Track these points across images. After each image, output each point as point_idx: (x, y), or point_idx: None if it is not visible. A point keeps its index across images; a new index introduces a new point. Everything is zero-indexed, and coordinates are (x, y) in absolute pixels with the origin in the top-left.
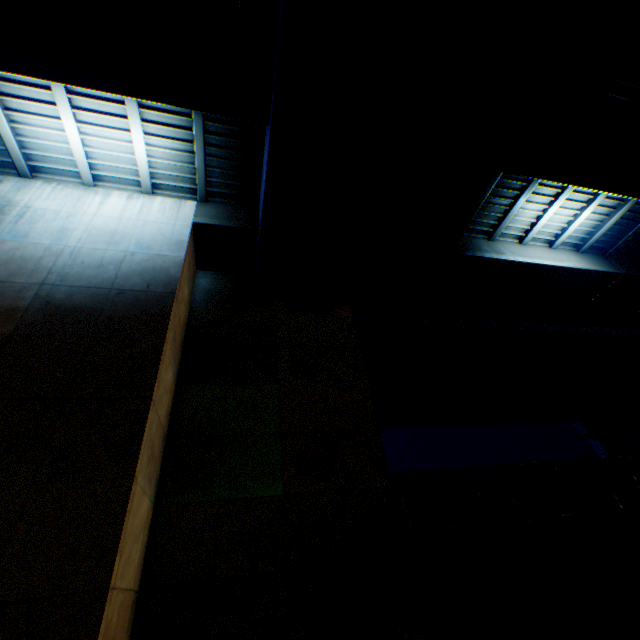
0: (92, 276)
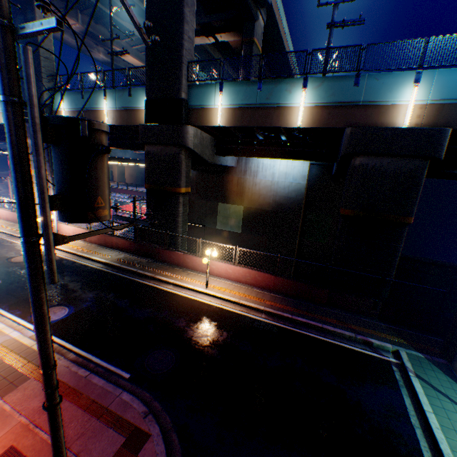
0: (282, 193)
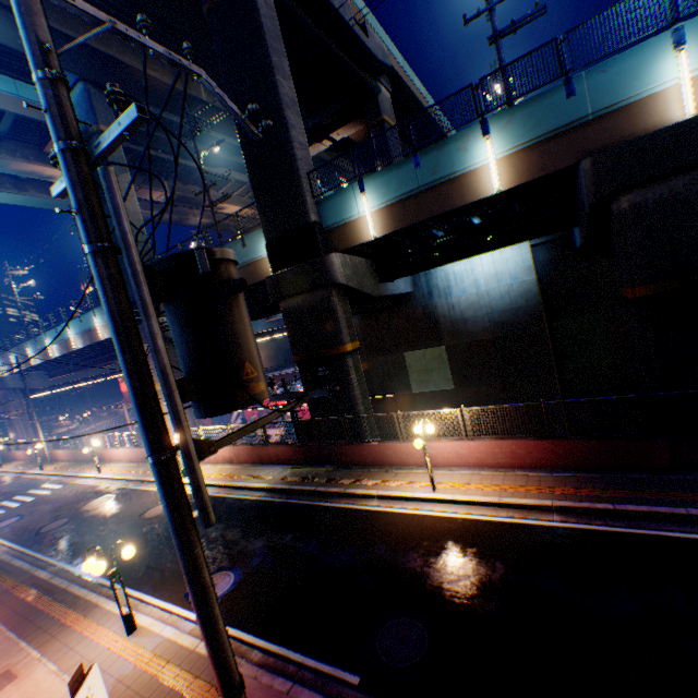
0: (501, 305)
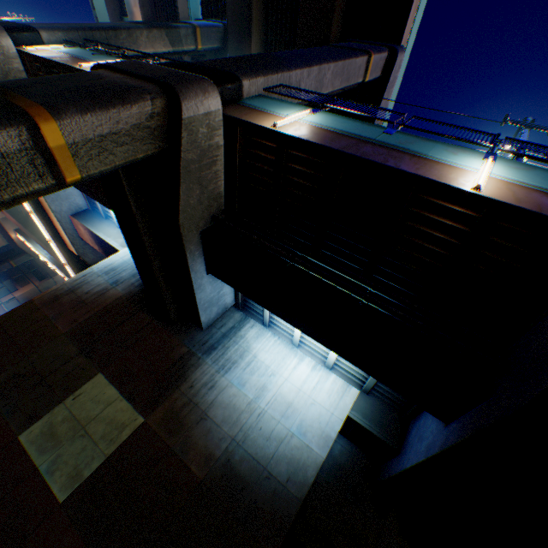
0: (259, 445)
